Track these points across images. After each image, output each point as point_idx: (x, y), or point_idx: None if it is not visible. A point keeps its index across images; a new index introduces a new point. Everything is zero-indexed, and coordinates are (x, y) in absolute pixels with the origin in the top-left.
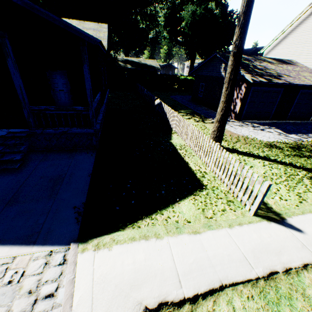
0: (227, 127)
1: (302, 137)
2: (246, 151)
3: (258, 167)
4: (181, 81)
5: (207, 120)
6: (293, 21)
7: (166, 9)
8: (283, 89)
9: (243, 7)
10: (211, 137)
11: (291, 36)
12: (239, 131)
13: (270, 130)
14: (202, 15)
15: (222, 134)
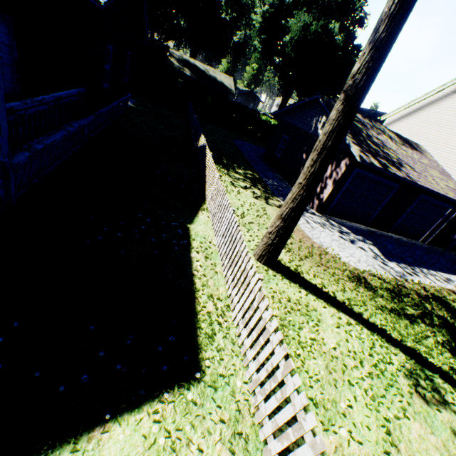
0: (301, 223)
1: (406, 271)
2: (317, 283)
3: (327, 328)
4: (260, 122)
5: (274, 199)
6: (438, 89)
7: (270, 5)
8: (399, 186)
9: (393, 2)
10: (263, 241)
11: (429, 109)
12: (317, 235)
13: (364, 245)
14: (317, 36)
15: (284, 242)
